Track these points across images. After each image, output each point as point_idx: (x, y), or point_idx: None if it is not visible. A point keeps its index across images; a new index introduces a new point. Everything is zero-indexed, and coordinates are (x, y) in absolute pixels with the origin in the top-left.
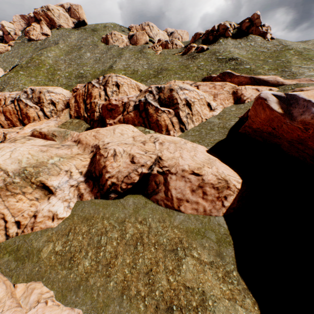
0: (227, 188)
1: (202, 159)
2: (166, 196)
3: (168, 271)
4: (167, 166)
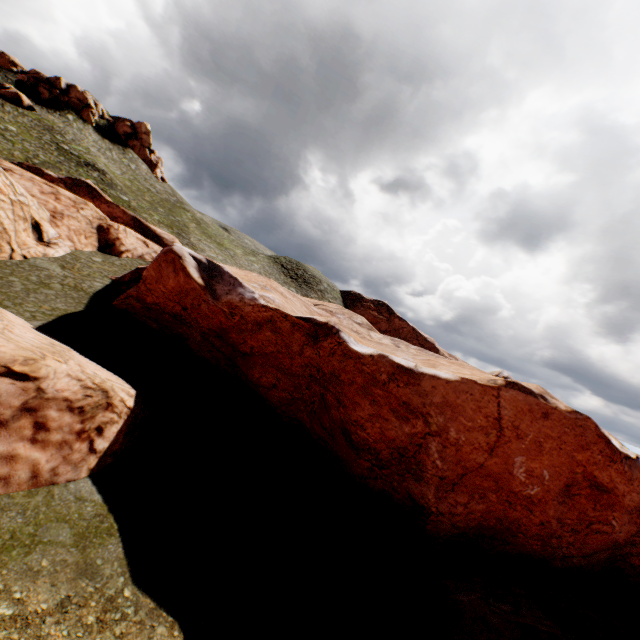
0: (108, 407)
1: (36, 342)
2: None
3: None
4: None
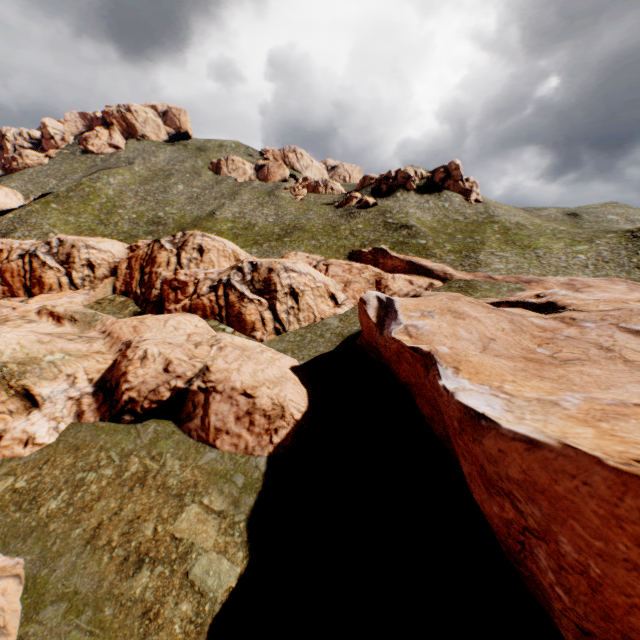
0: (282, 417)
1: (270, 376)
2: (203, 423)
3: (160, 519)
4: (214, 381)
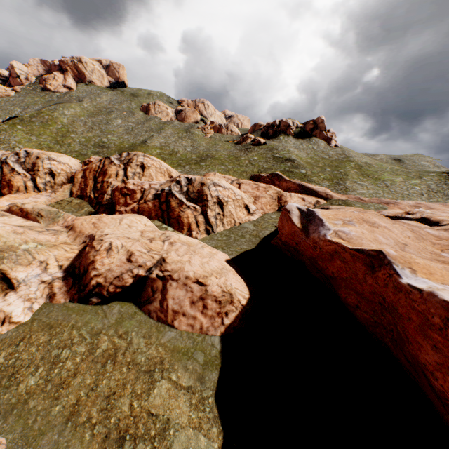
0: (231, 302)
1: (214, 268)
2: (161, 306)
3: (134, 395)
4: (170, 270)
